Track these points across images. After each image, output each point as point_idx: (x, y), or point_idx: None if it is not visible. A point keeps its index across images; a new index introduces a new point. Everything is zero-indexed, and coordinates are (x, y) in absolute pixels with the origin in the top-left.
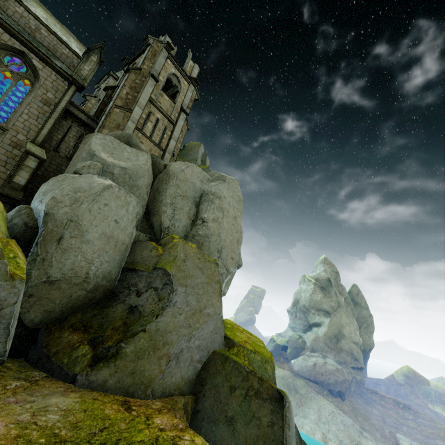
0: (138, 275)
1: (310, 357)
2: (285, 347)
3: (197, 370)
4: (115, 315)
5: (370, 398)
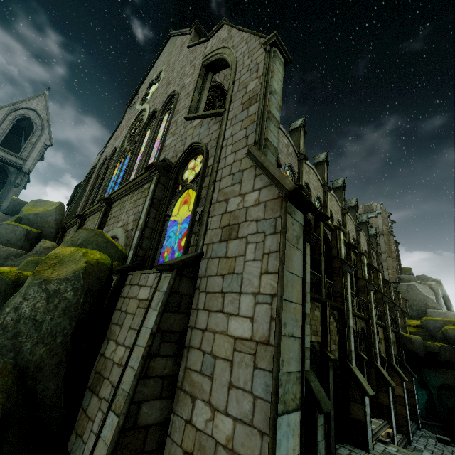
0: None
1: None
2: None
3: None
4: None
5: None
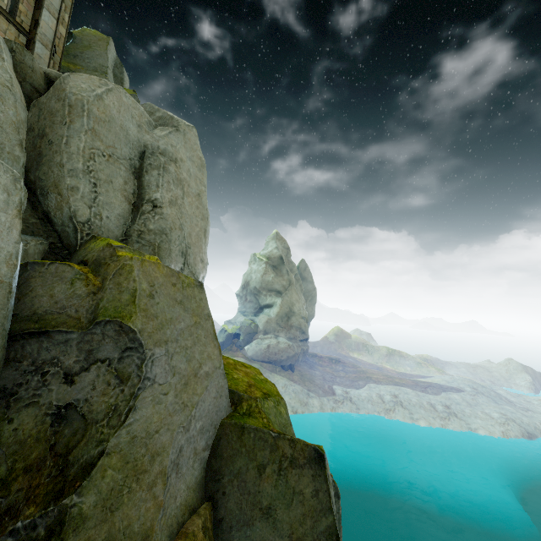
0: (55, 342)
1: (263, 339)
2: (237, 334)
3: (204, 463)
4: (22, 436)
5: (312, 362)
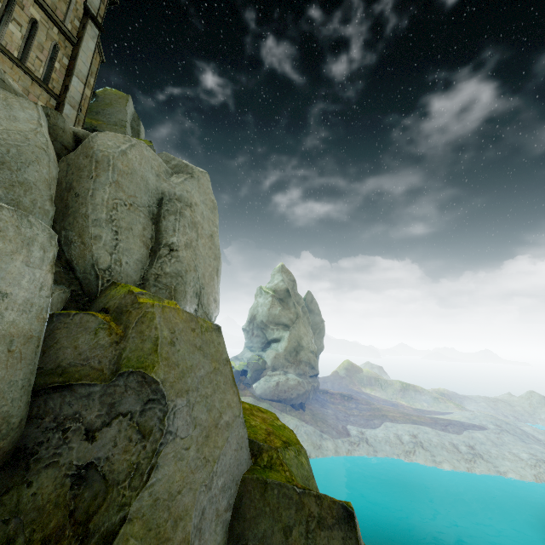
0: (78, 396)
1: (272, 376)
2: (244, 371)
3: (227, 525)
4: (41, 502)
5: (323, 400)
